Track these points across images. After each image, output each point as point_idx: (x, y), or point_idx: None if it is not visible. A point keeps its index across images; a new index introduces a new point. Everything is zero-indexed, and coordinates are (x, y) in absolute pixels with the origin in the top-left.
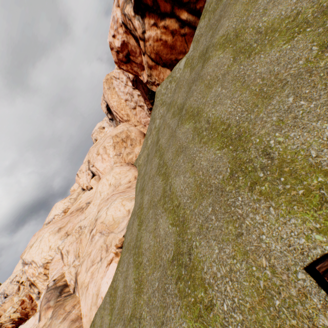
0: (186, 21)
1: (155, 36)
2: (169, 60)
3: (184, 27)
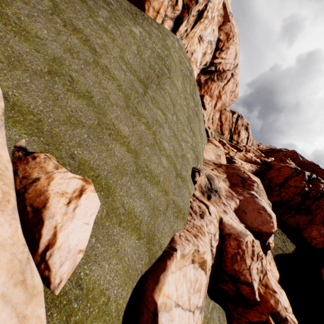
0: None
1: None
2: None
3: None
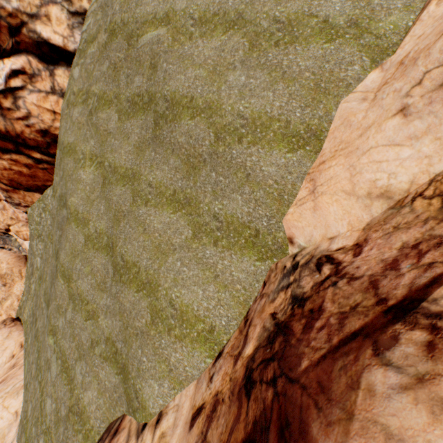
0: (42, 159)
1: (0, 165)
2: (34, 185)
3: (42, 163)
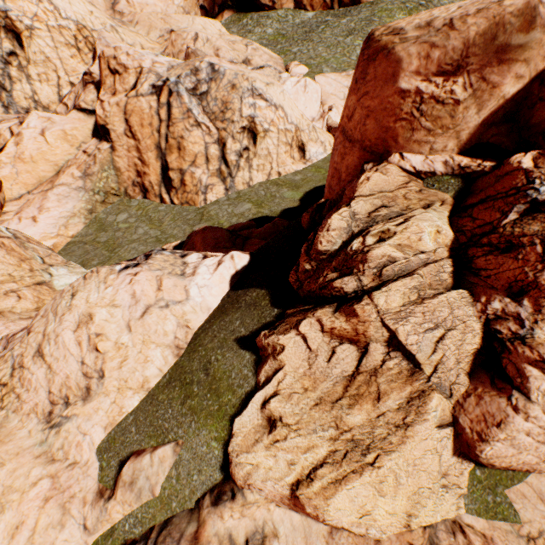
0: None
1: None
2: (300, 0)
3: None
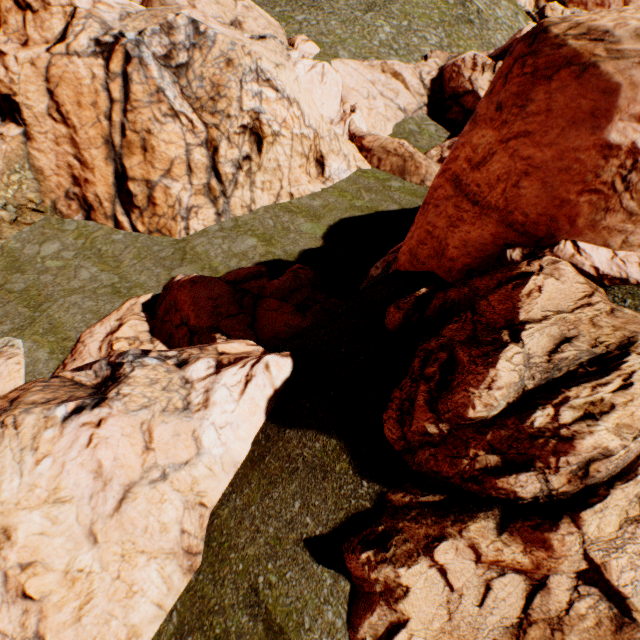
0: None
1: None
2: None
3: None
